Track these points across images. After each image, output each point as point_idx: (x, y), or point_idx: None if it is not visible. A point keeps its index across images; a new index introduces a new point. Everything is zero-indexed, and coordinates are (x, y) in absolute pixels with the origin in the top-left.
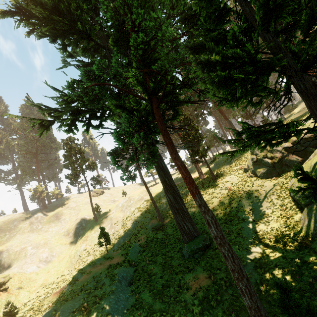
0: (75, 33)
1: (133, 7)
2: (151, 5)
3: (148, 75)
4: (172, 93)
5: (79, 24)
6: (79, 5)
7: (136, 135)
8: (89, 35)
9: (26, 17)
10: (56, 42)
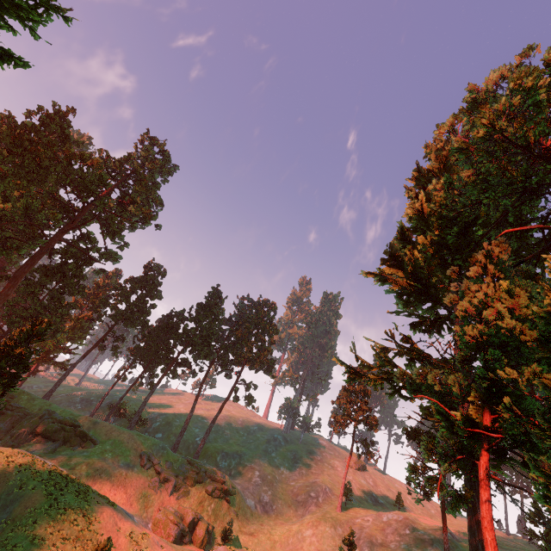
0: (424, 295)
1: (490, 348)
2: (517, 344)
3: (491, 403)
4: (525, 435)
5: (433, 279)
6: (440, 280)
7: (446, 465)
8: (440, 299)
9: (385, 279)
10: (400, 298)
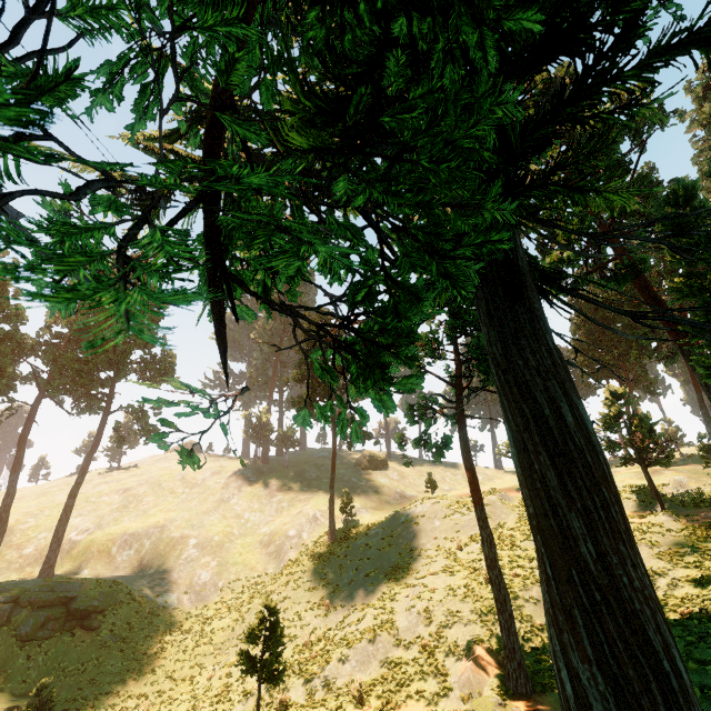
0: None
1: None
2: None
3: None
4: None
5: None
6: None
7: None
8: None
9: None
10: None
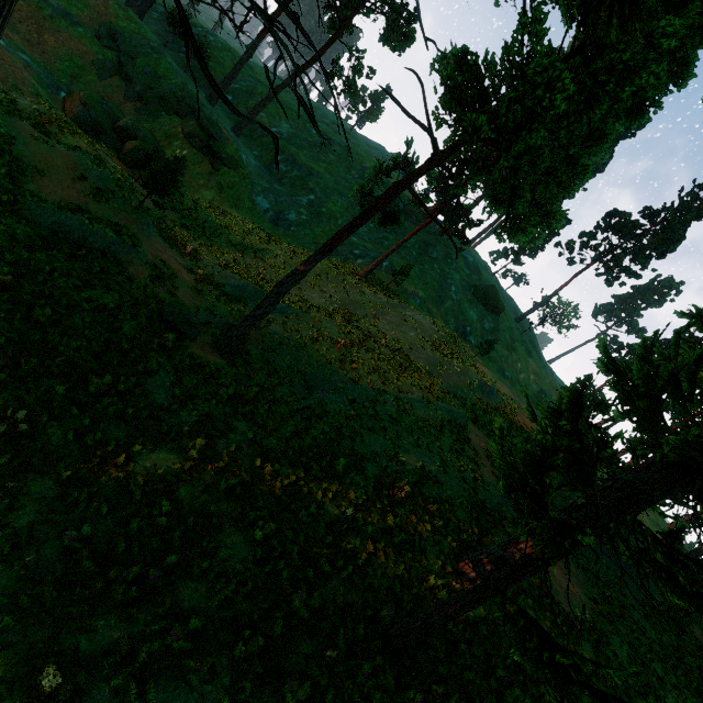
0: None
1: None
2: None
3: None
4: None
5: None
6: None
7: None
8: None
9: None
10: None
